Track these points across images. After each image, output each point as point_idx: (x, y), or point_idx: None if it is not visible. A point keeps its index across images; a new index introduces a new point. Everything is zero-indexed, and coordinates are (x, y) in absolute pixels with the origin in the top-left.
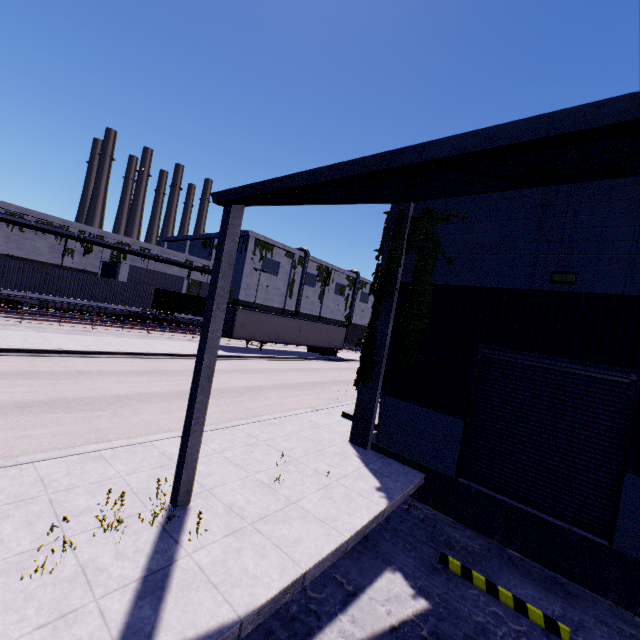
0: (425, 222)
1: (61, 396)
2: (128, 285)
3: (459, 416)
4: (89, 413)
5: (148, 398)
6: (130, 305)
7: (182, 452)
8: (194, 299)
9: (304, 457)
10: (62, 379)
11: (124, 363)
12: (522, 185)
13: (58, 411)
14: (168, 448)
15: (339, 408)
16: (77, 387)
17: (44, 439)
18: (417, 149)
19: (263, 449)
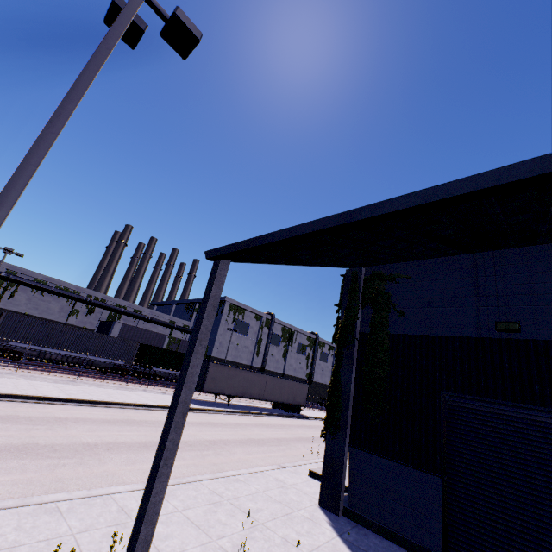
0: (376, 282)
1: (33, 441)
2: (118, 340)
3: (435, 472)
4: (55, 460)
5: (116, 447)
6: (115, 358)
7: (144, 501)
8: (172, 354)
9: (271, 521)
10: (38, 424)
11: (99, 411)
12: (453, 249)
13: (26, 457)
14: (128, 502)
15: (305, 466)
16: (50, 433)
17: (3, 487)
18: (371, 207)
19: (227, 509)
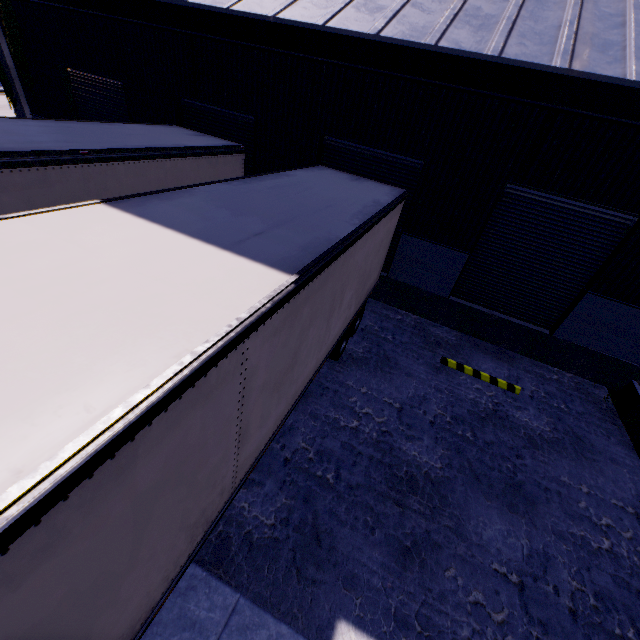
0: None
1: None
2: None
3: None
4: None
5: None
6: None
7: None
8: None
9: None
10: None
11: None
12: None
13: None
14: None
15: None
16: None
17: None
18: None
19: None
